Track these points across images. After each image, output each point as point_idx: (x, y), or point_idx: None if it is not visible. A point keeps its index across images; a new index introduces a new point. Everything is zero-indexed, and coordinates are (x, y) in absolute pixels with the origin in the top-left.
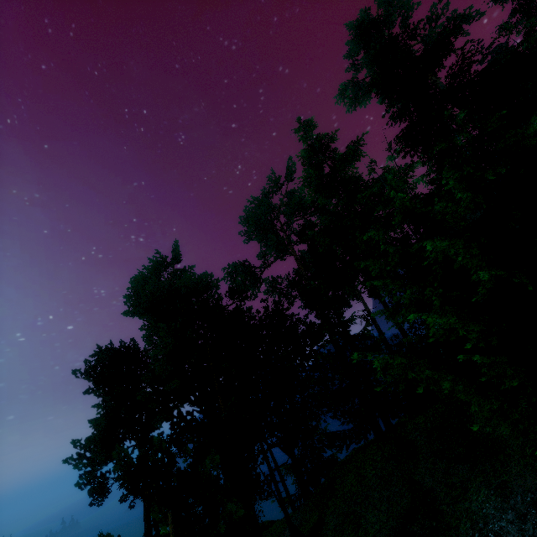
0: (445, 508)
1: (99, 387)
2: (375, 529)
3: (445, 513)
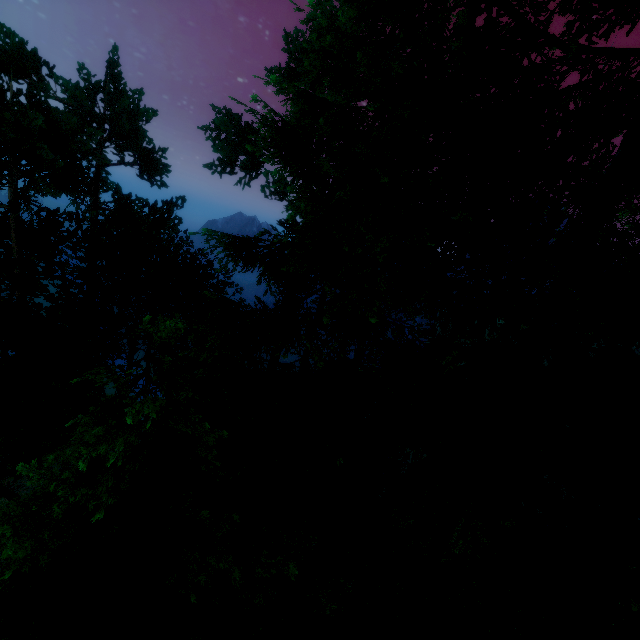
0: None
1: None
2: None
3: None
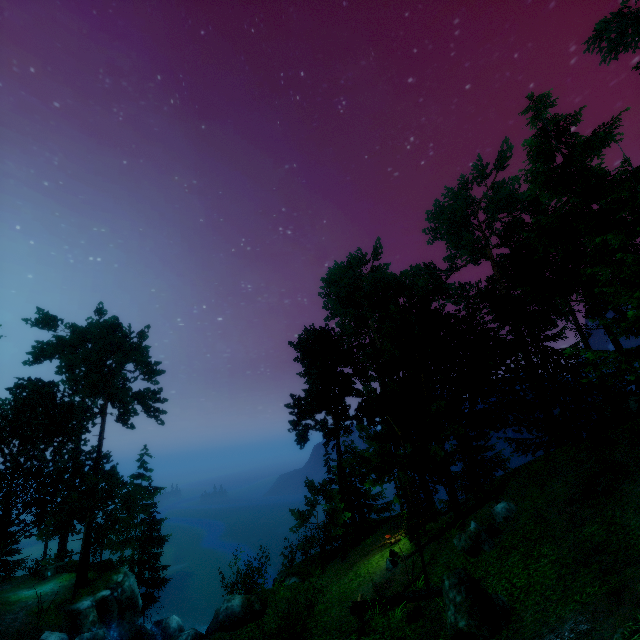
0: (633, 468)
1: (305, 359)
2: (560, 484)
3: (633, 470)
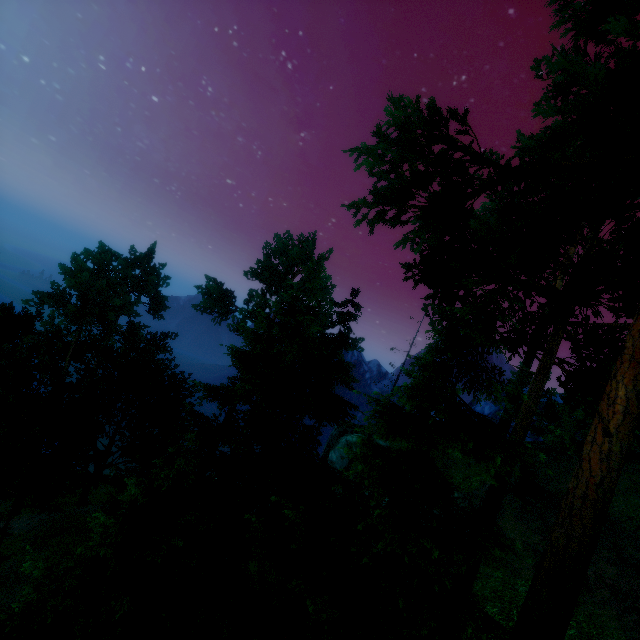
0: None
1: None
2: None
3: None
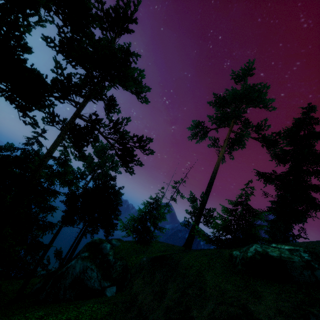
0: None
1: None
2: None
3: None
